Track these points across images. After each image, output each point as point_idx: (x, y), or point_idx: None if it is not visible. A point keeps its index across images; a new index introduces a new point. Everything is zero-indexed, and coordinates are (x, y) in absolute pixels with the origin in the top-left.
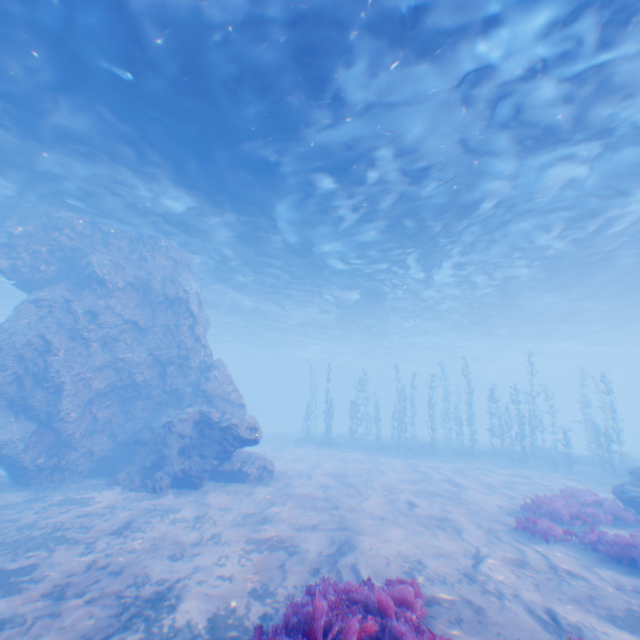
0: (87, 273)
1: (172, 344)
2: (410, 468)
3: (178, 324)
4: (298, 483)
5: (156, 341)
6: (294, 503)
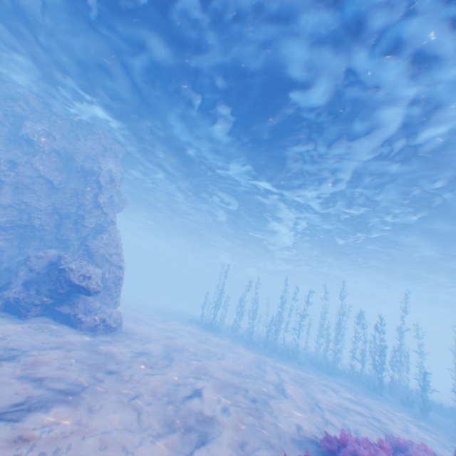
0: (23, 134)
1: (74, 203)
2: (253, 364)
3: (84, 189)
4: (122, 342)
5: (61, 198)
6: (77, 354)
